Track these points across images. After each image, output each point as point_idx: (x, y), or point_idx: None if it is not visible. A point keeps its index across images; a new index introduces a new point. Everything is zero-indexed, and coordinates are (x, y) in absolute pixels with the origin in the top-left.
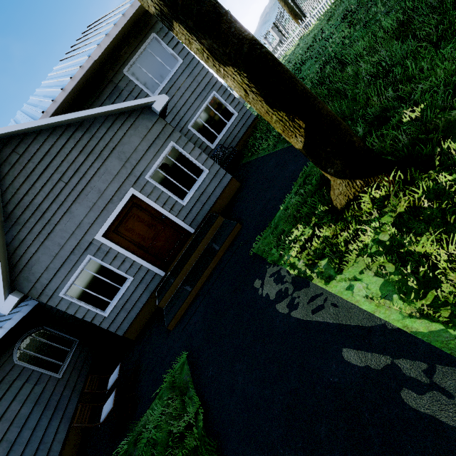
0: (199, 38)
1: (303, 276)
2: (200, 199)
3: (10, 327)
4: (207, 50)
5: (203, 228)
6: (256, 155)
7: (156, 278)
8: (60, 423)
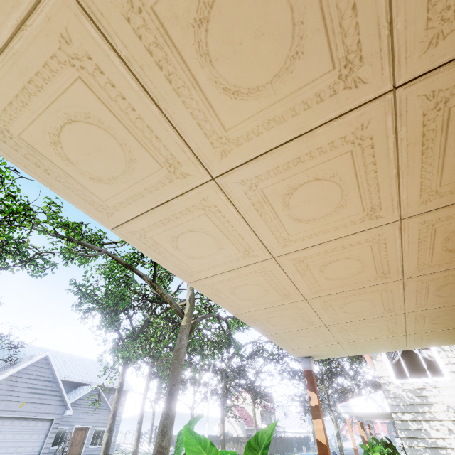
0: (138, 427)
1: None
2: (92, 451)
3: None
4: (138, 429)
5: None
6: None
7: None
8: None
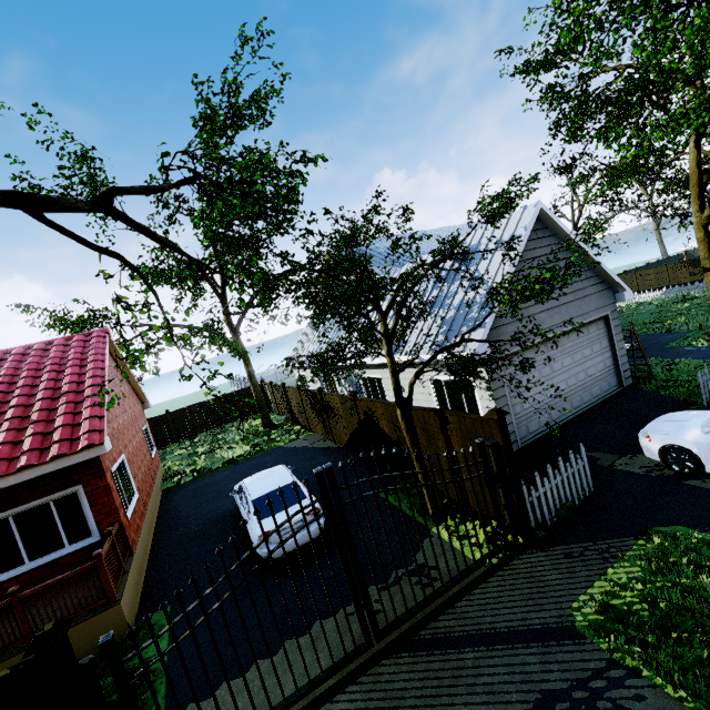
0: None
1: (709, 345)
2: None
3: None
4: None
5: None
6: None
7: None
8: None
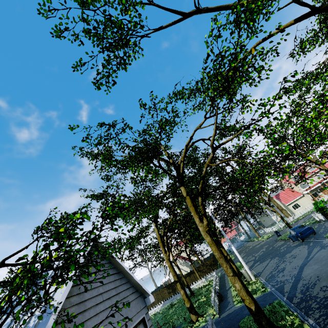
0: (180, 285)
1: None
2: None
3: None
4: (181, 286)
5: None
6: None
7: None
8: None
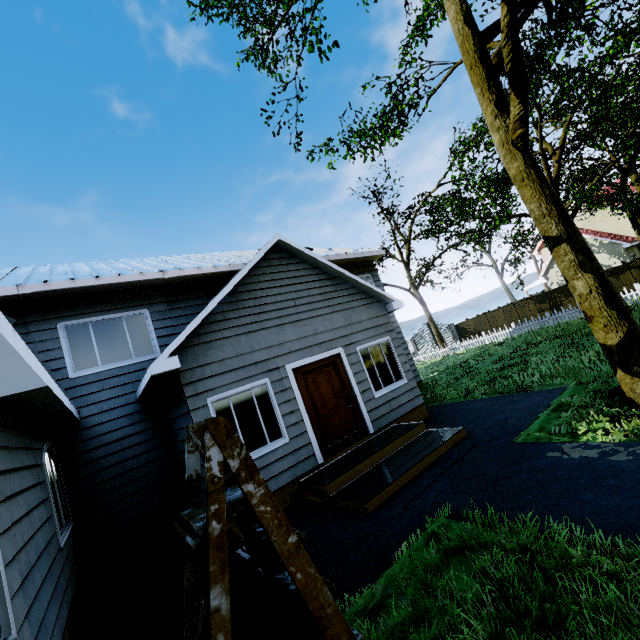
0: (577, 255)
1: (632, 438)
2: (391, 402)
3: (72, 410)
4: (578, 262)
5: (390, 431)
6: (438, 402)
7: (310, 460)
8: (55, 621)
